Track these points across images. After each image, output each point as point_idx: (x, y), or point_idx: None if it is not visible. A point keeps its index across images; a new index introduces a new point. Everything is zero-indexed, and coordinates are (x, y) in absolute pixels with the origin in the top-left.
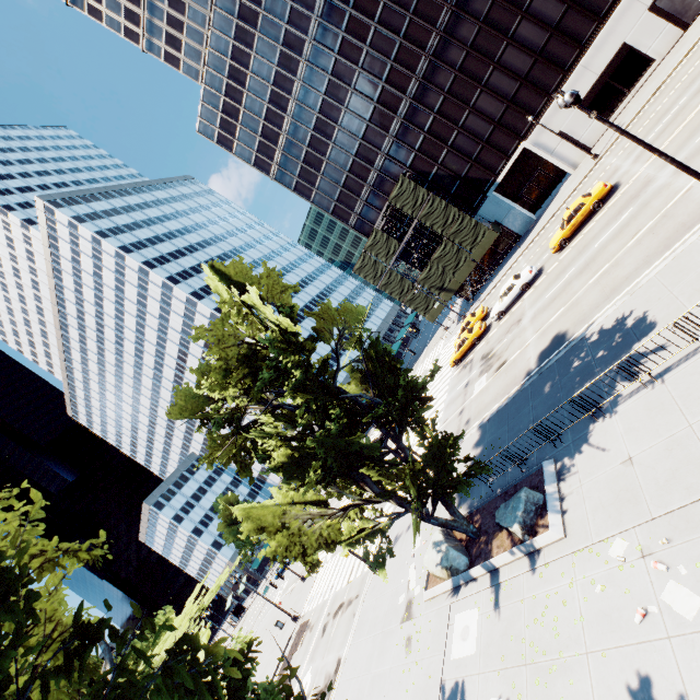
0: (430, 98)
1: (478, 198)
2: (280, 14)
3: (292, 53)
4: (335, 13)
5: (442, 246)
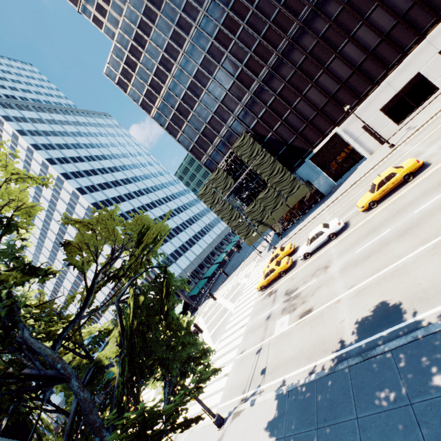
0: (274, 83)
1: (298, 161)
2: (178, 4)
3: (182, 32)
4: (217, 11)
5: (266, 190)
